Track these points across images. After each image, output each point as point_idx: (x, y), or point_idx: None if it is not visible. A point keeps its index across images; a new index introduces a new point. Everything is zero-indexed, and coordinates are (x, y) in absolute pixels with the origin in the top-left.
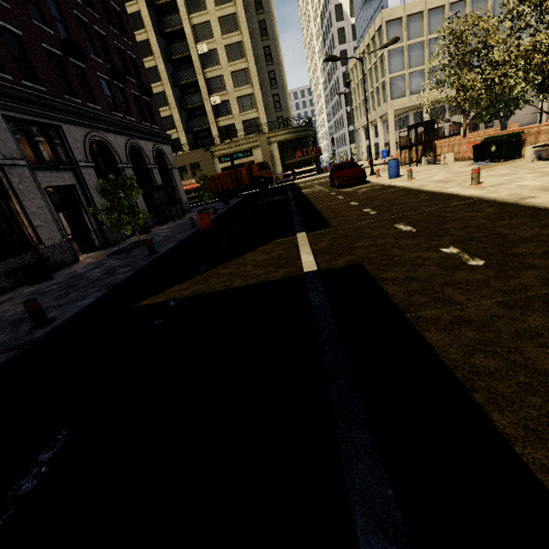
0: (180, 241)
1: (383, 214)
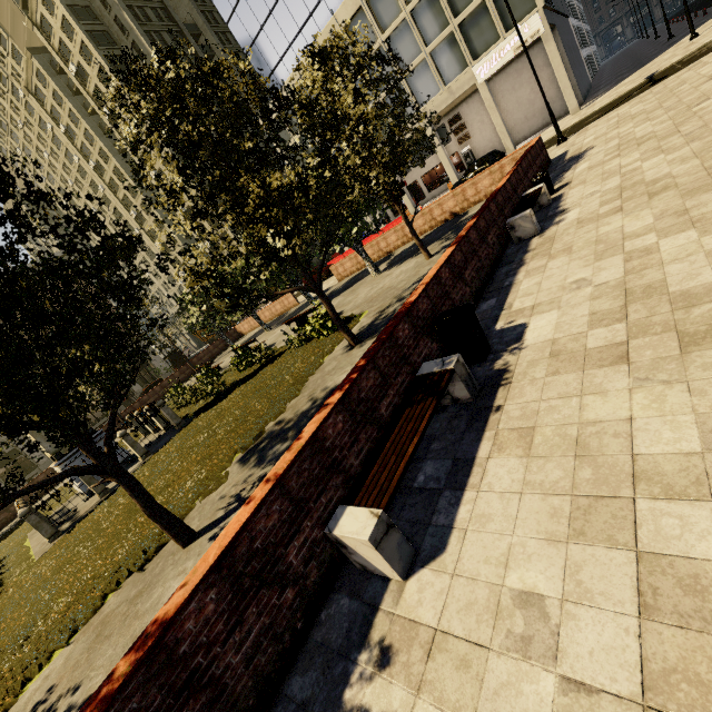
0: None
1: None
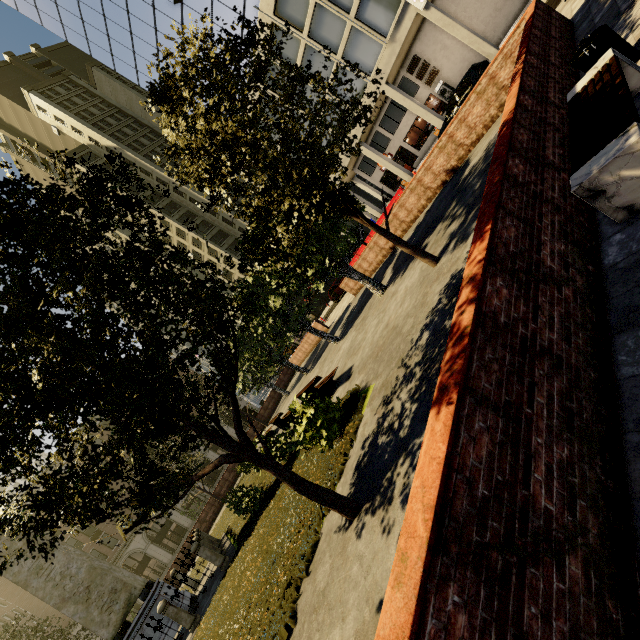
0: None
1: None
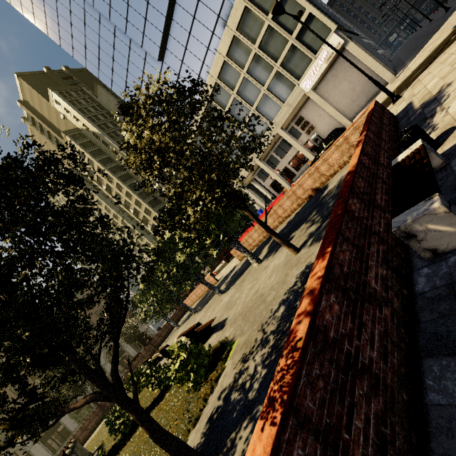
0: None
1: None
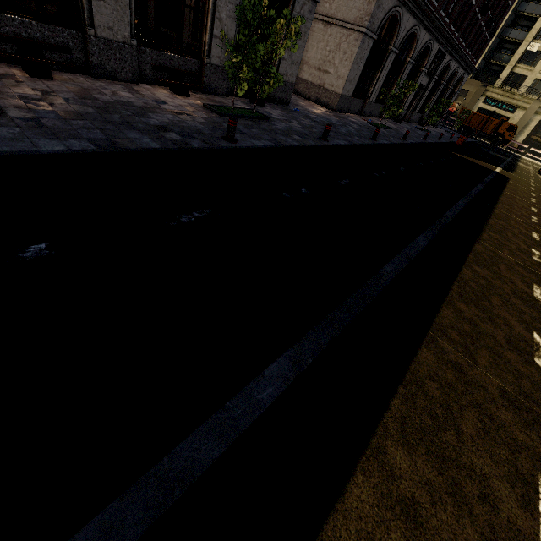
0: (448, 142)
1: (534, 183)
